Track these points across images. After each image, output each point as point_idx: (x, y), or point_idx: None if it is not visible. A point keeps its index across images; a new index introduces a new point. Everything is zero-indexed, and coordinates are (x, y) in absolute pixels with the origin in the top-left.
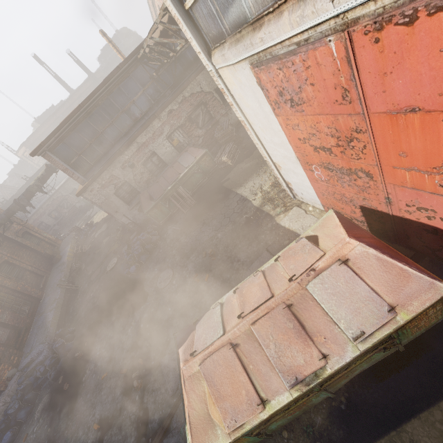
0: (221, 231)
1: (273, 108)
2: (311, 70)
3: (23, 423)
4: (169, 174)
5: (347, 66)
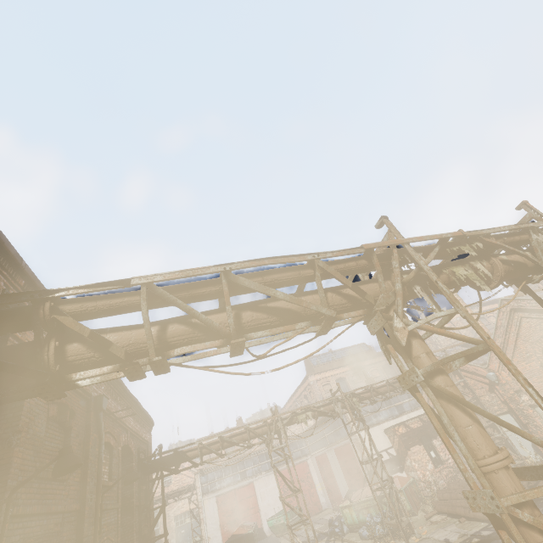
0: None
1: (218, 507)
2: (229, 495)
3: None
4: None
5: (235, 494)
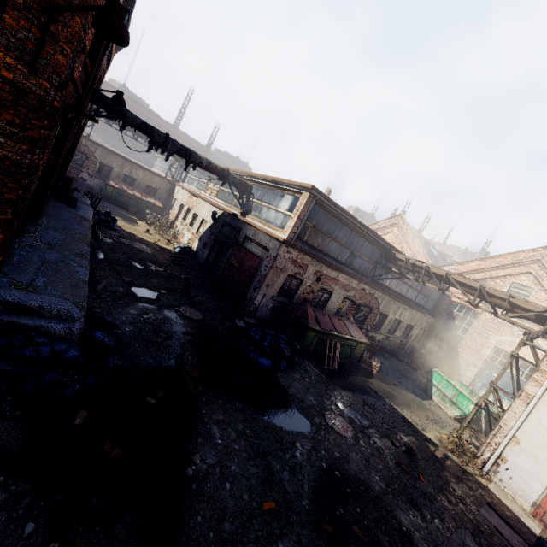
0: (401, 433)
1: None
2: None
3: None
4: (337, 322)
5: None
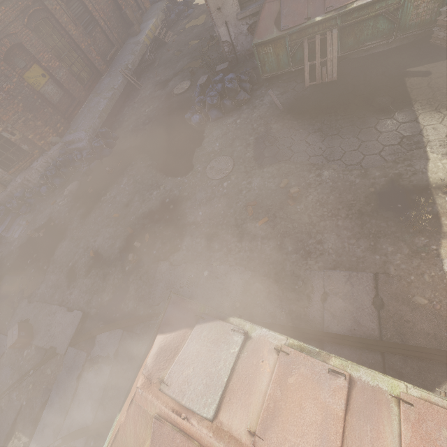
0: (333, 168)
1: None
2: None
3: (57, 188)
4: None
5: None
